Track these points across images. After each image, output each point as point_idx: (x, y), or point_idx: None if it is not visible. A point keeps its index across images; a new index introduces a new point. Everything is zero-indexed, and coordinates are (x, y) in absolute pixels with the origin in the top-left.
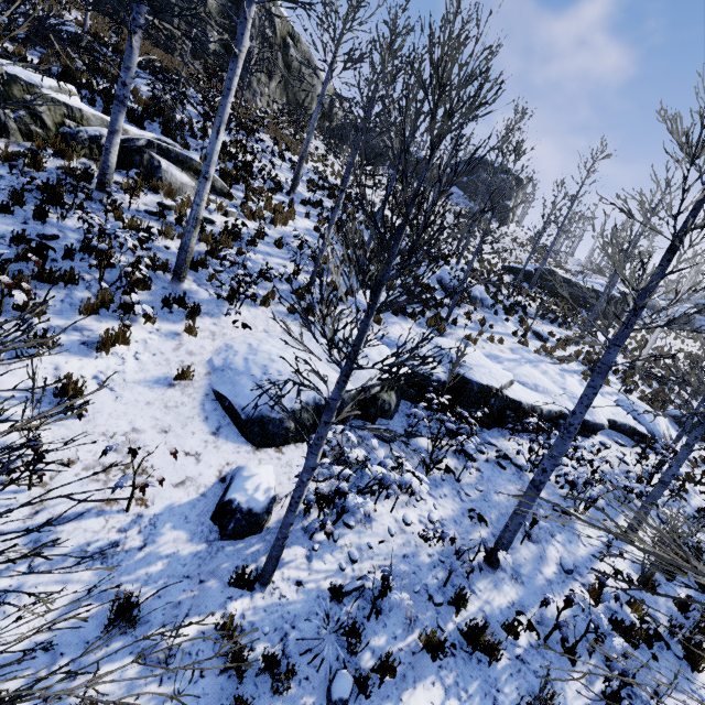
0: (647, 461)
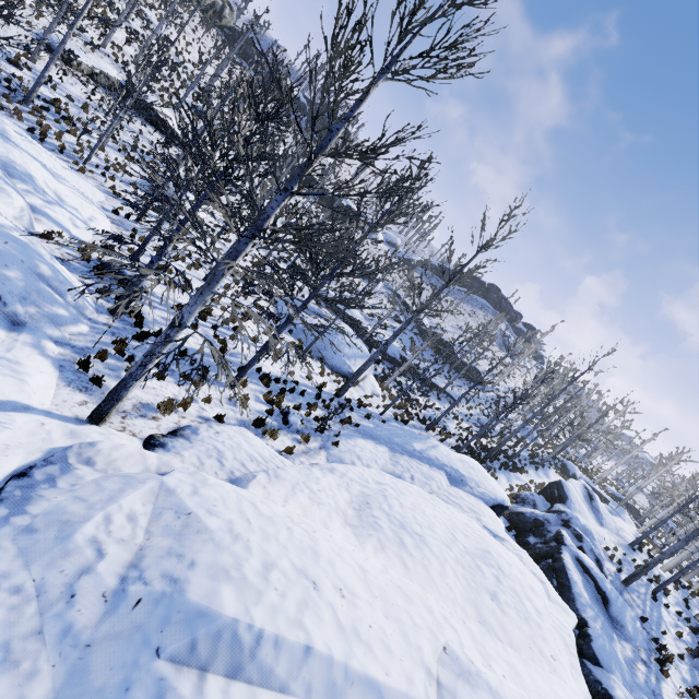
0: None
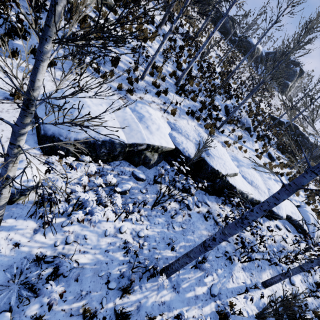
0: (299, 245)
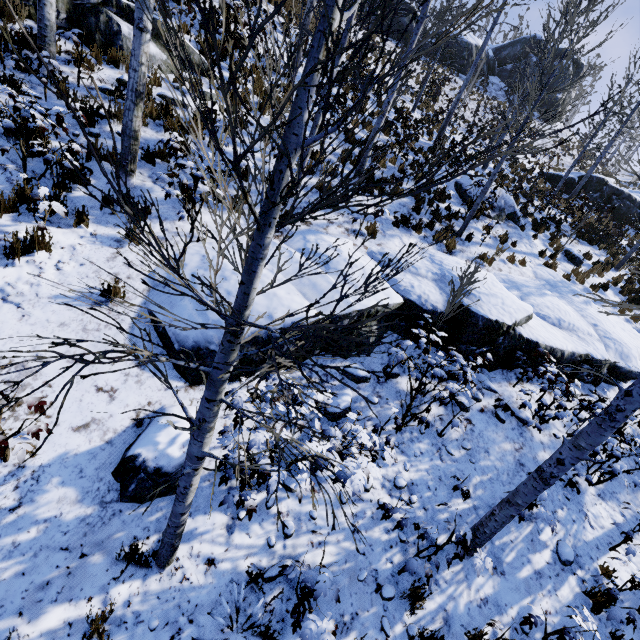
0: None
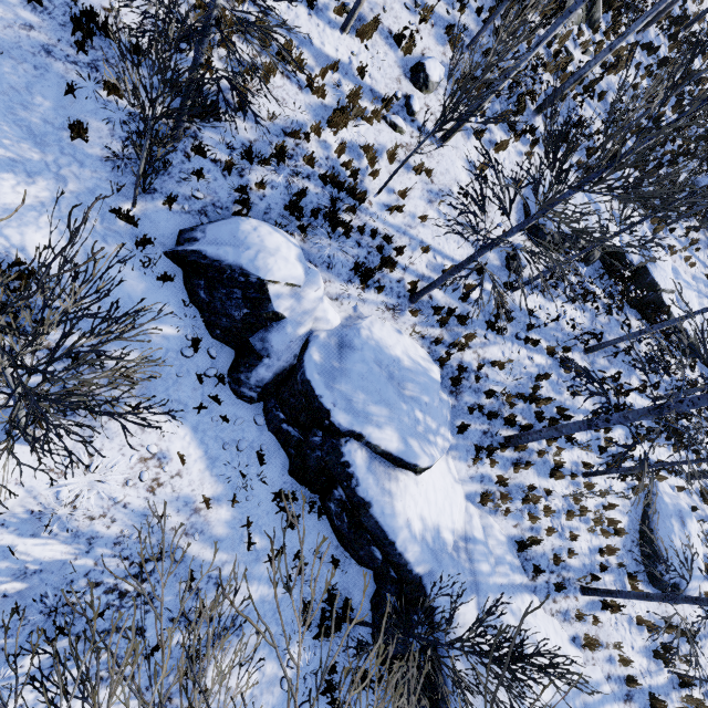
0: None
